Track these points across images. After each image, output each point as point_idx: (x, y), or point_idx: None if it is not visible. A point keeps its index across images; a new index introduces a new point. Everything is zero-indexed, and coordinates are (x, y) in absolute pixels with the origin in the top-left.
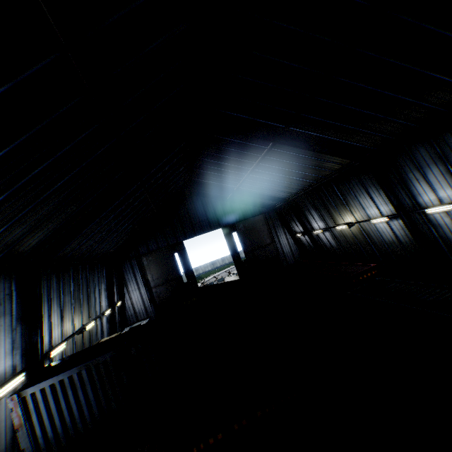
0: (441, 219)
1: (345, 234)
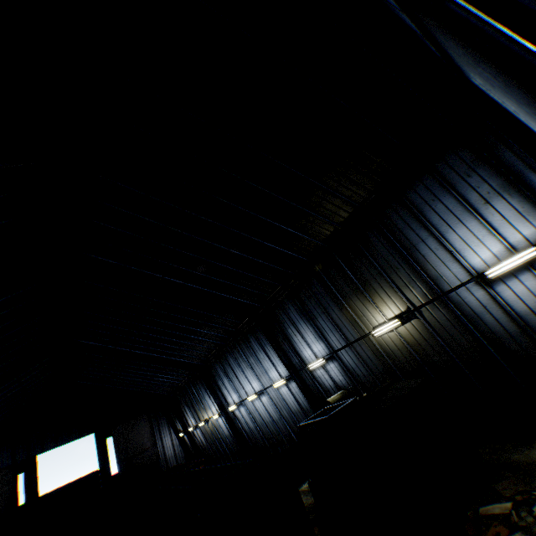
0: (239, 415)
1: (207, 429)
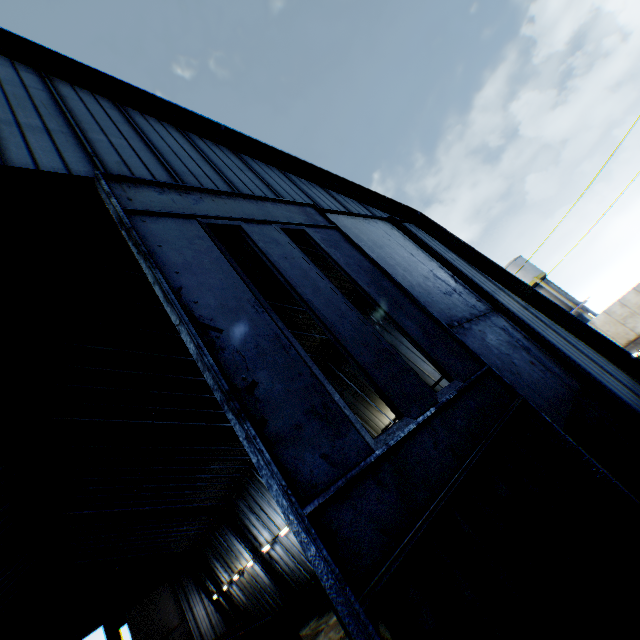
0: (276, 554)
1: (244, 582)
